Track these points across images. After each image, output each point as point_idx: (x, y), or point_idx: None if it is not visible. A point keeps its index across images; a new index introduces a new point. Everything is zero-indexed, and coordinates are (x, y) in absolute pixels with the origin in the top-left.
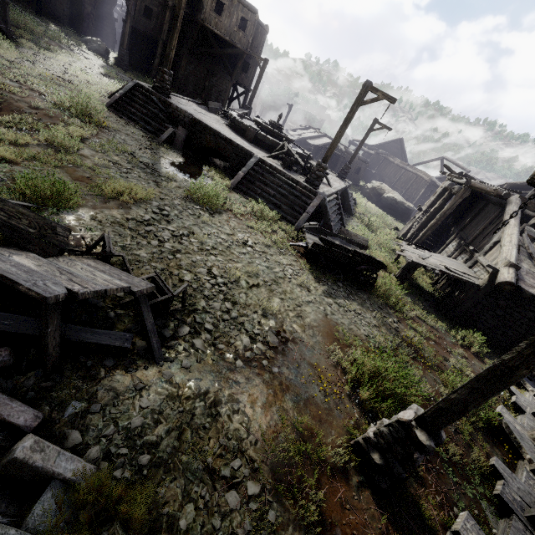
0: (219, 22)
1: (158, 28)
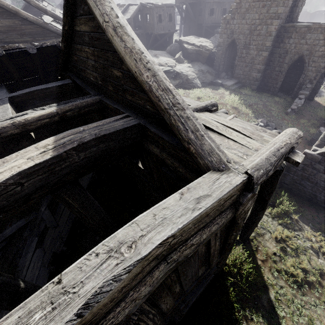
0: None
1: None
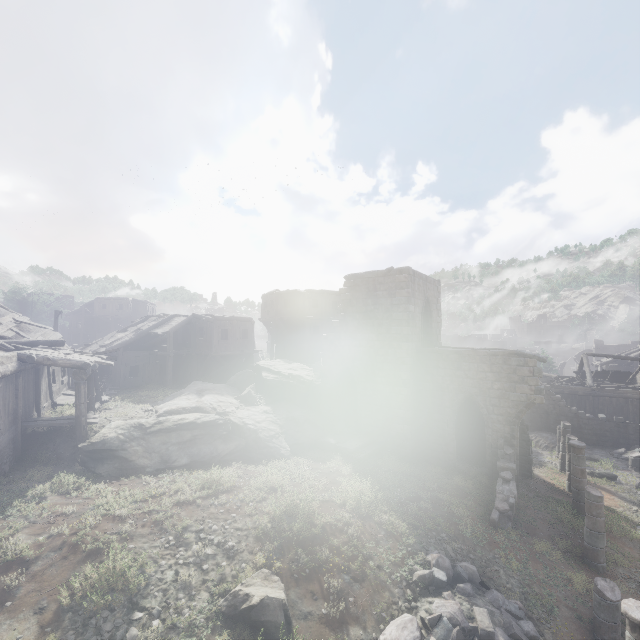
0: (106, 312)
1: (86, 329)
